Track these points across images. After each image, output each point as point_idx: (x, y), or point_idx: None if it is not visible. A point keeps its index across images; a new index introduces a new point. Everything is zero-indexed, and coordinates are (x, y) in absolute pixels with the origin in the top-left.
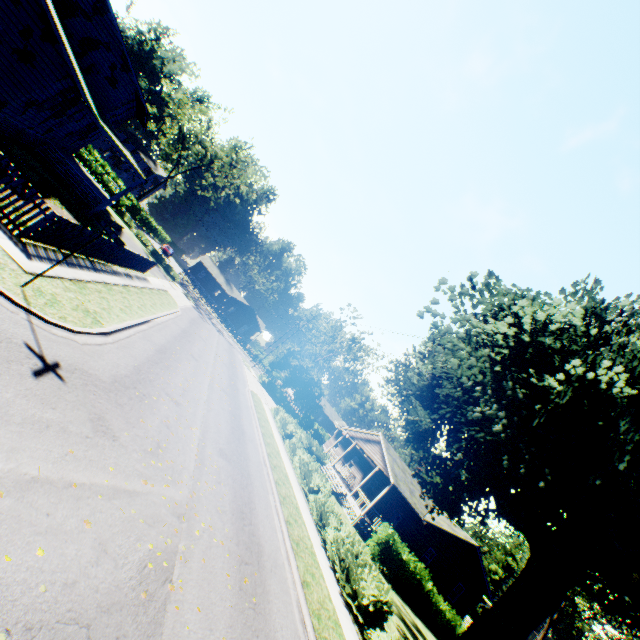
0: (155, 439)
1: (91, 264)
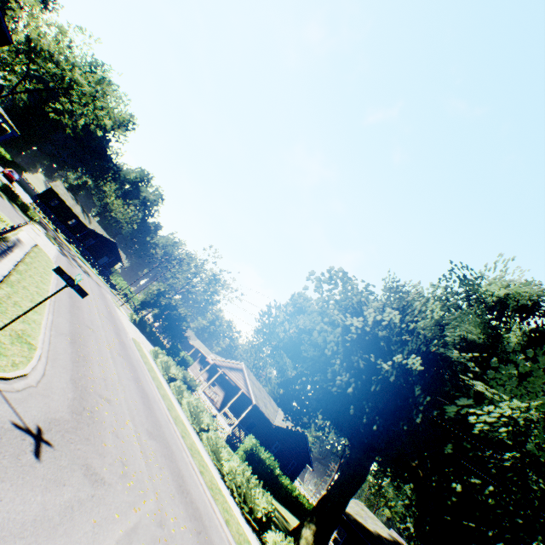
0: (118, 458)
1: None
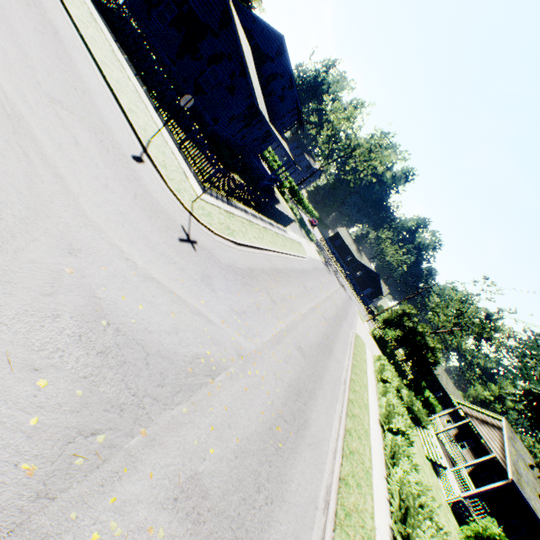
0: (243, 308)
1: (244, 209)
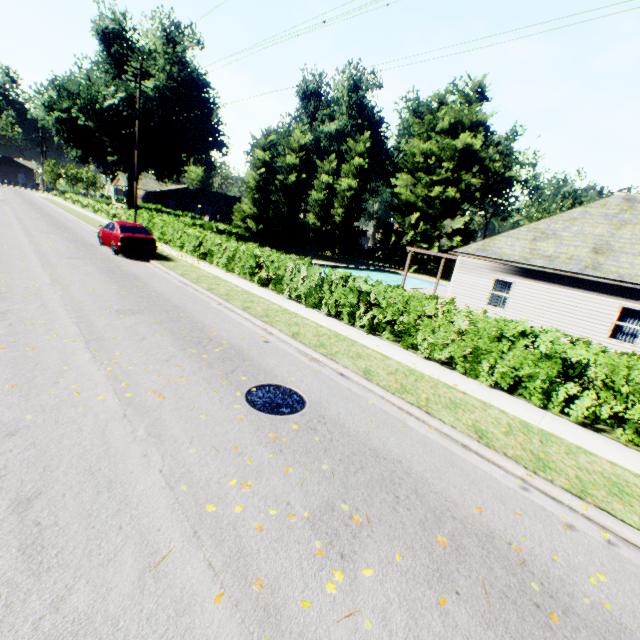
0: None
1: None
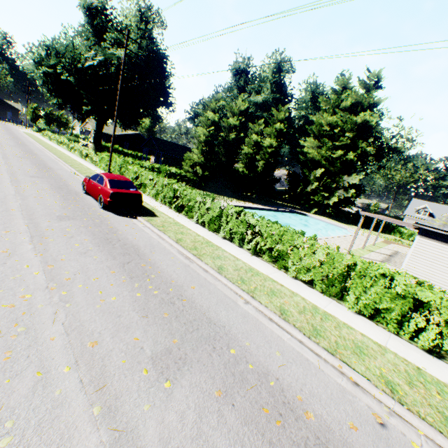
0: None
1: None
